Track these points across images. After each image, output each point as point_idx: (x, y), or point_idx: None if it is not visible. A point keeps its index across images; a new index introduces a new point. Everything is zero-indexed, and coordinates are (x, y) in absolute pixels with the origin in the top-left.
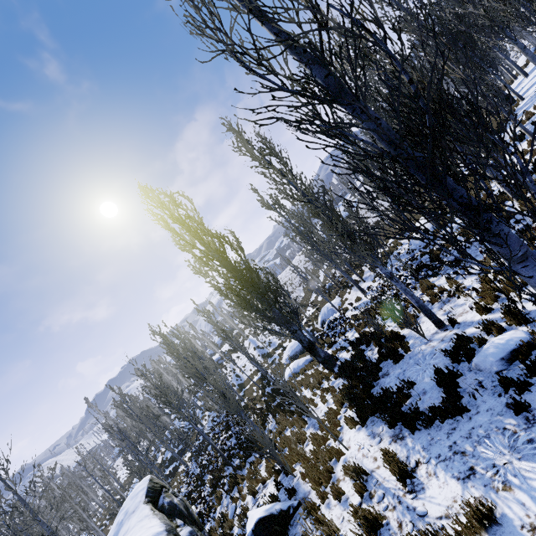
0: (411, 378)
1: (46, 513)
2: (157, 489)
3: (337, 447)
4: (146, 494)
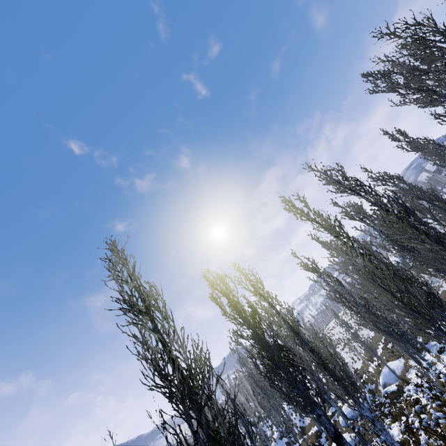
0: None
1: None
2: None
3: None
4: None
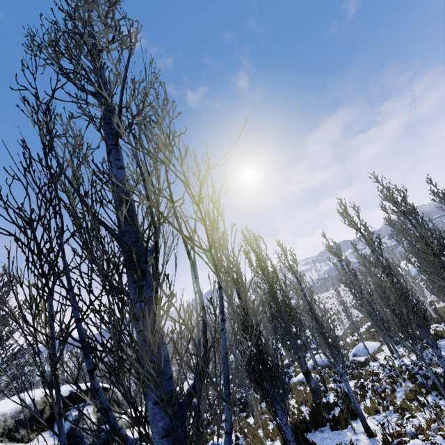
0: (322, 444)
1: None
2: None
3: (268, 444)
4: (187, 390)
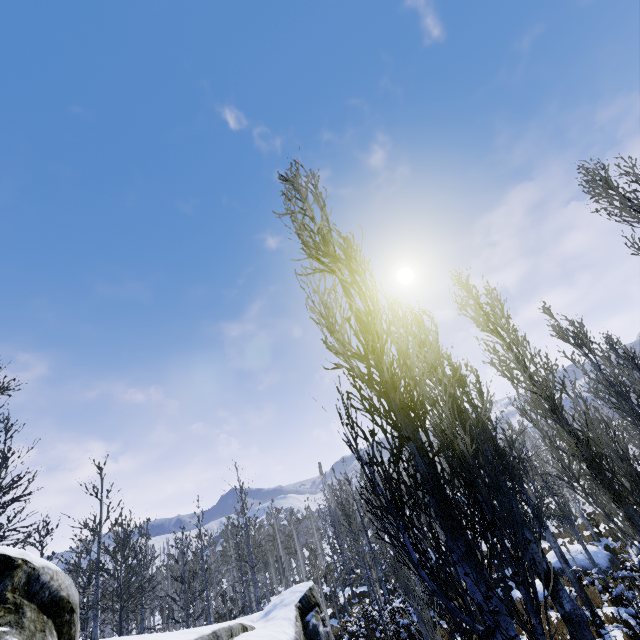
0: None
1: (268, 543)
2: (311, 602)
3: None
4: (301, 599)
